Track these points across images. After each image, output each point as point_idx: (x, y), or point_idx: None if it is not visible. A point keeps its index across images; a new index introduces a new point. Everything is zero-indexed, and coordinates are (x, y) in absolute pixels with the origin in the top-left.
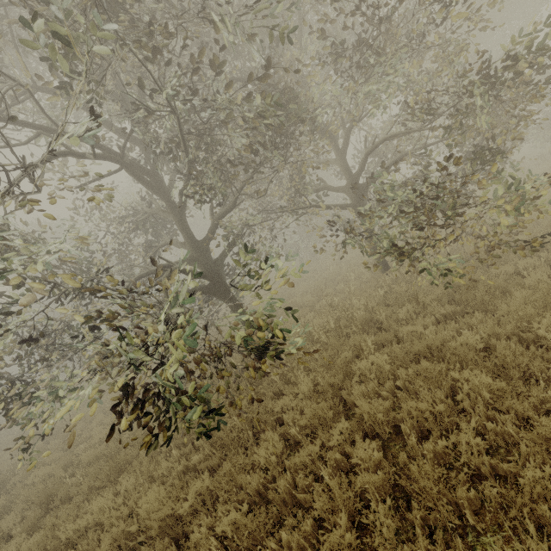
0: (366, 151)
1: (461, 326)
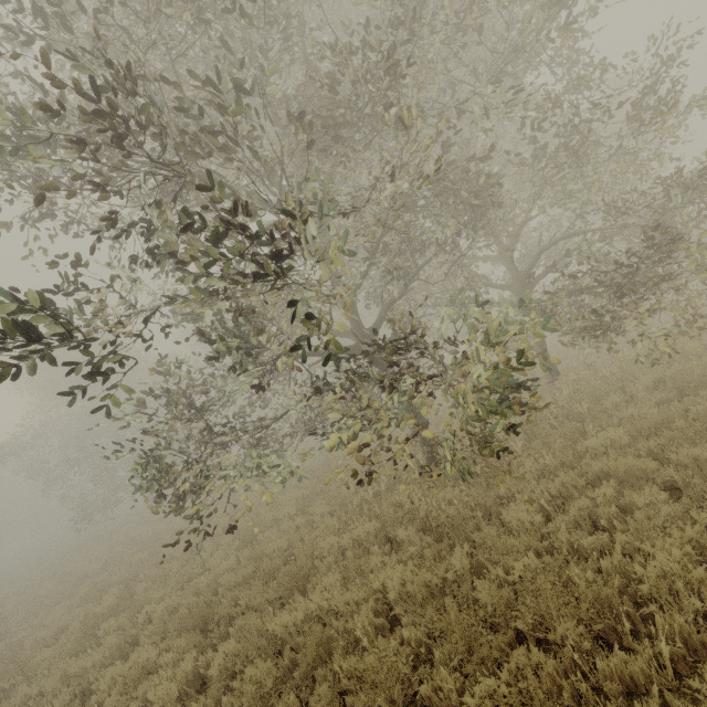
0: (540, 248)
1: (685, 406)
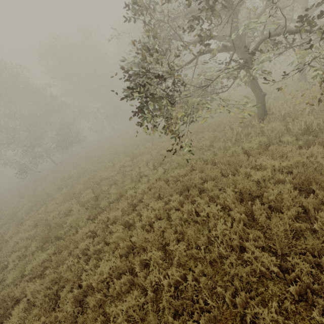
0: None
1: None
